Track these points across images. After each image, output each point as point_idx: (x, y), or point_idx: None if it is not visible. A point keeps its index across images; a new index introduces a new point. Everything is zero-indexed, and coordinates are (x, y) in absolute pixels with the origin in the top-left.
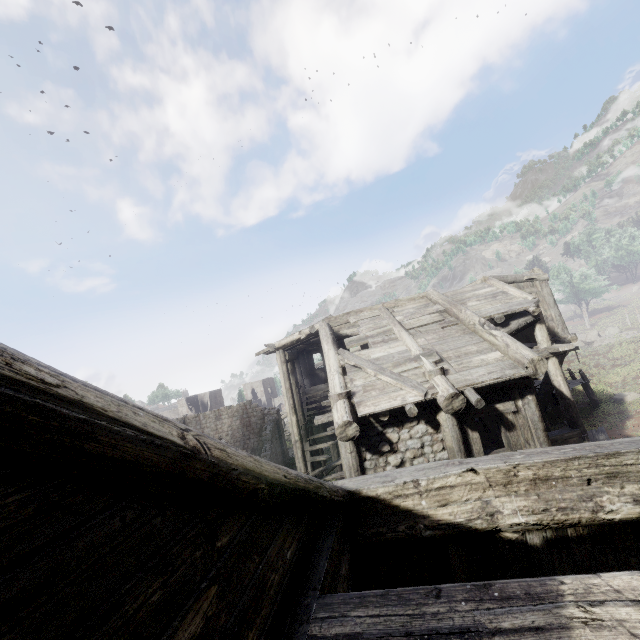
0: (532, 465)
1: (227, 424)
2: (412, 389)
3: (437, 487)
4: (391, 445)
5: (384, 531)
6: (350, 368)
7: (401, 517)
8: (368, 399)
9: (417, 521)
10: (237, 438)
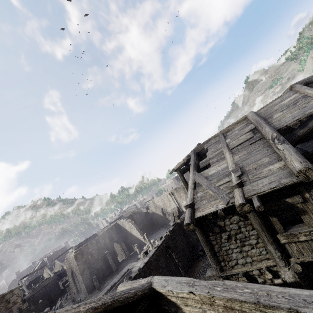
0: (221, 299)
1: None
2: (220, 200)
3: (180, 296)
4: (221, 228)
5: (167, 309)
6: (197, 184)
7: (172, 305)
8: (200, 206)
9: (177, 309)
10: None
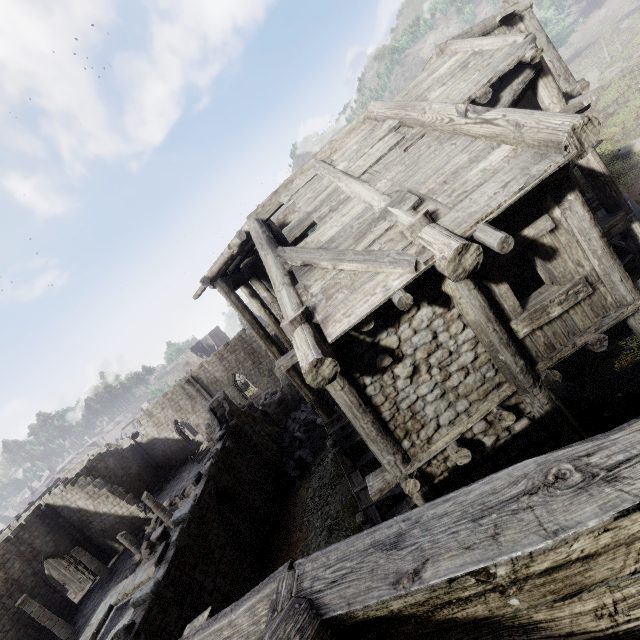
0: None
1: (233, 360)
2: (393, 267)
3: (544, 571)
4: (392, 354)
5: None
6: (299, 271)
7: (466, 638)
8: (335, 309)
9: None
10: (249, 368)
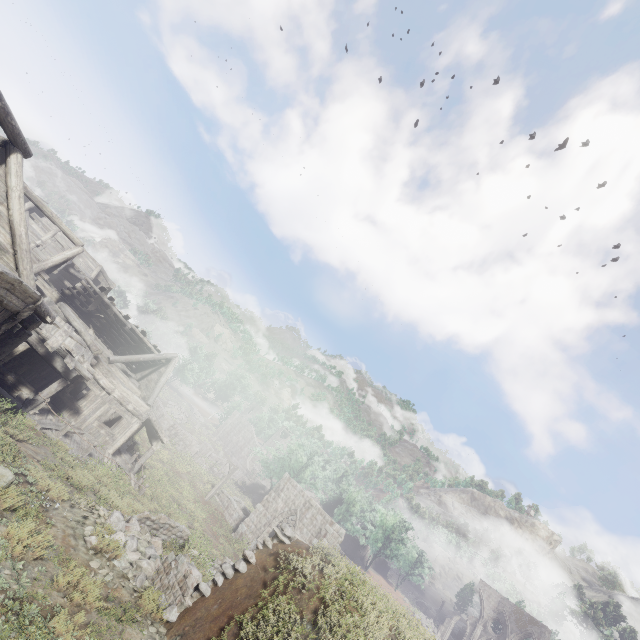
0: None
1: None
2: None
3: None
4: None
5: None
6: None
7: None
8: None
9: None
10: None
